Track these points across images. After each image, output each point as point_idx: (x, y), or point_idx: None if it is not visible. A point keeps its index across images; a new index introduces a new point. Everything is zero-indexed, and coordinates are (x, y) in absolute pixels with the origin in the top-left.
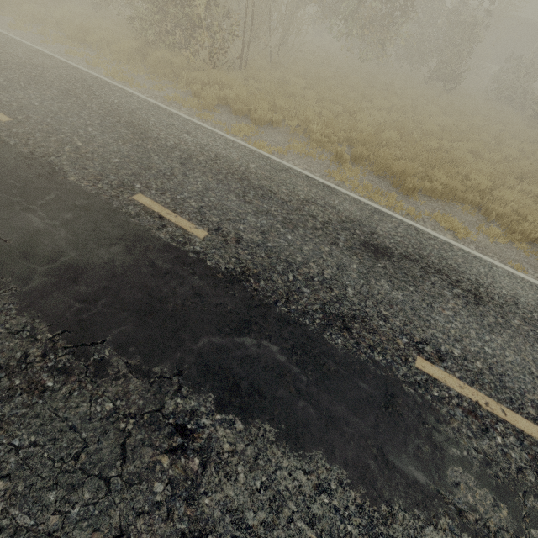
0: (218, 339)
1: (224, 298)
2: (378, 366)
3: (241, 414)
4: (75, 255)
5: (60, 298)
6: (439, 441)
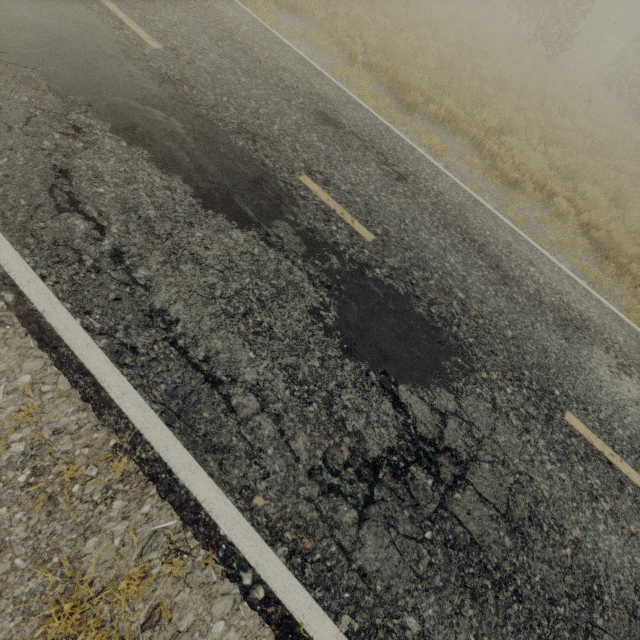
0: (133, 103)
1: (152, 86)
2: (264, 165)
3: (129, 140)
4: (28, 15)
5: (6, 34)
6: (282, 209)
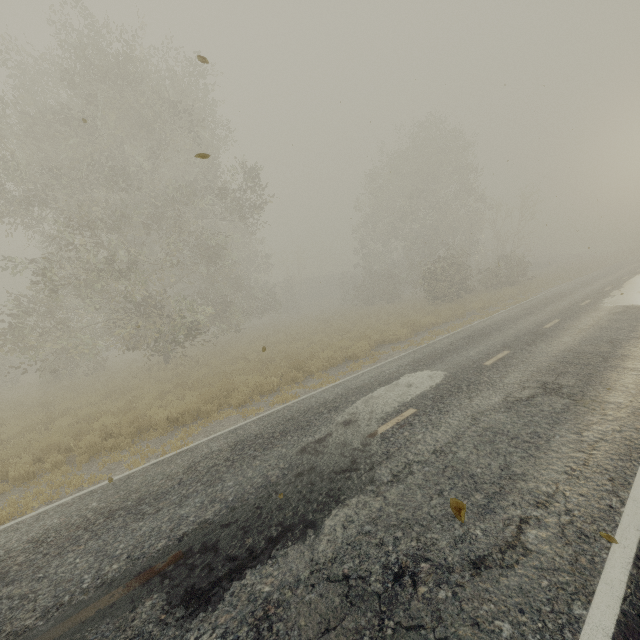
0: None
1: None
2: None
3: None
4: None
5: None
6: None
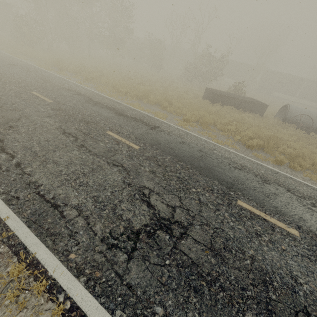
0: None
1: None
2: None
3: None
4: None
5: None
6: None
